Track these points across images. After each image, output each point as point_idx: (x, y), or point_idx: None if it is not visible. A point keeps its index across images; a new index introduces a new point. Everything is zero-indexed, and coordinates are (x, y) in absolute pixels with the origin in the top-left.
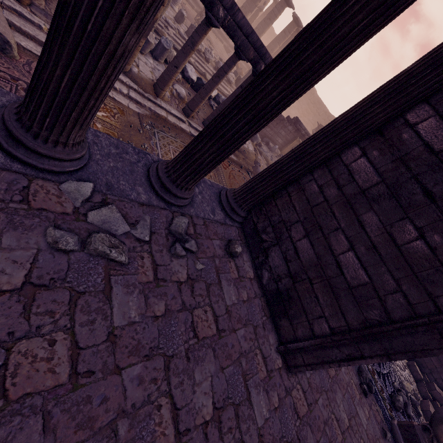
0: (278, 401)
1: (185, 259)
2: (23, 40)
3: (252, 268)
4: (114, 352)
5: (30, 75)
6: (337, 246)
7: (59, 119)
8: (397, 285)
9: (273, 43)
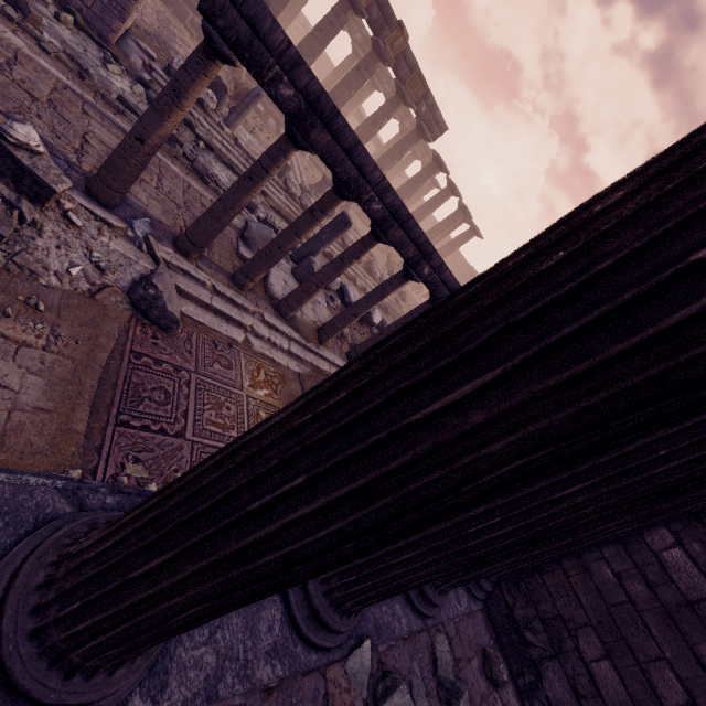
0: None
1: None
2: (183, 304)
3: (516, 697)
4: None
5: (191, 356)
6: (665, 690)
7: (384, 599)
8: None
9: (433, 231)
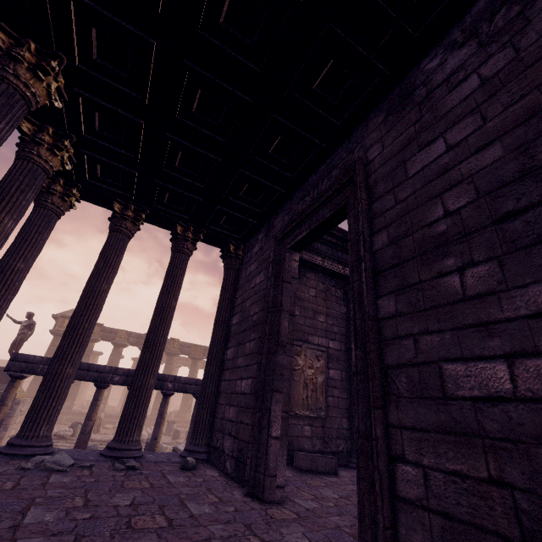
0: (235, 510)
1: (125, 471)
2: None
3: (218, 473)
4: (44, 486)
5: None
6: (239, 388)
7: (37, 420)
8: (257, 364)
9: None
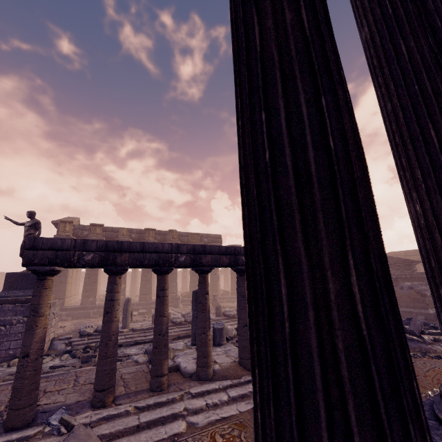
0: None
1: None
2: None
3: None
4: None
5: None
6: None
7: None
8: None
9: None
